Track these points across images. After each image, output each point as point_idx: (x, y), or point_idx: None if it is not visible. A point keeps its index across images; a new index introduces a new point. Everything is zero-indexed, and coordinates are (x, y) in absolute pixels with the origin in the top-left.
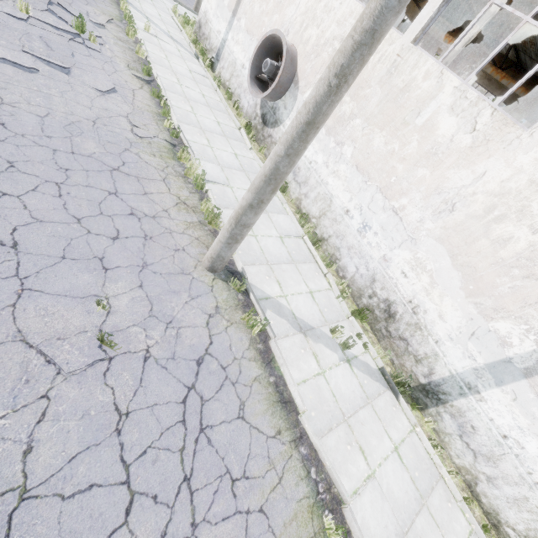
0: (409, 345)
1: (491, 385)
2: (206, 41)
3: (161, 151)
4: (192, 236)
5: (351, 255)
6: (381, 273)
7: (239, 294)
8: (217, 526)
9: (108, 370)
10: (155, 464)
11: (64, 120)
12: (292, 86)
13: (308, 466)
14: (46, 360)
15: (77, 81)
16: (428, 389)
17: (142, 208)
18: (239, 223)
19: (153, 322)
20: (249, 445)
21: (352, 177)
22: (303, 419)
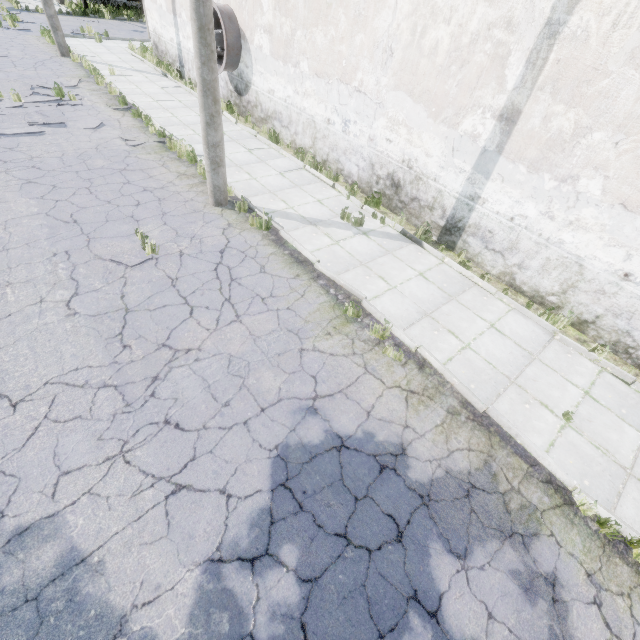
0: (420, 200)
1: (484, 183)
2: (167, 57)
3: (155, 150)
4: (196, 191)
5: (348, 157)
6: (374, 155)
7: (246, 214)
8: (255, 316)
9: (157, 263)
10: (203, 296)
11: (75, 154)
12: (242, 43)
13: (327, 289)
14: (117, 264)
15: (74, 129)
16: (449, 227)
17: (151, 185)
18: (209, 145)
19: (180, 239)
20: (272, 283)
21: (318, 87)
22: (316, 265)
